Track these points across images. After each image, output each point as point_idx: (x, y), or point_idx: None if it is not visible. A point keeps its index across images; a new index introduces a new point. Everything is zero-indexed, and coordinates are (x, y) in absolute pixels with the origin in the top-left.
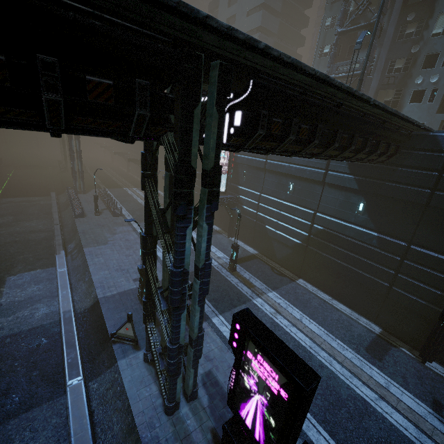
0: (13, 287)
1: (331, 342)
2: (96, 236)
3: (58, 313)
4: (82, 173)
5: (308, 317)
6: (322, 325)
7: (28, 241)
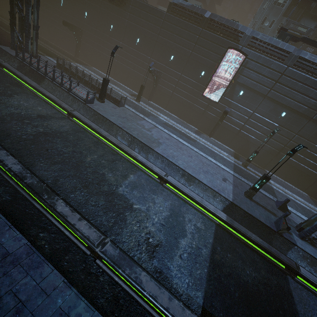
0: (141, 201)
1: (309, 205)
2: (141, 133)
3: (208, 220)
4: (37, 30)
5: (292, 193)
6: (299, 196)
7: (61, 134)
